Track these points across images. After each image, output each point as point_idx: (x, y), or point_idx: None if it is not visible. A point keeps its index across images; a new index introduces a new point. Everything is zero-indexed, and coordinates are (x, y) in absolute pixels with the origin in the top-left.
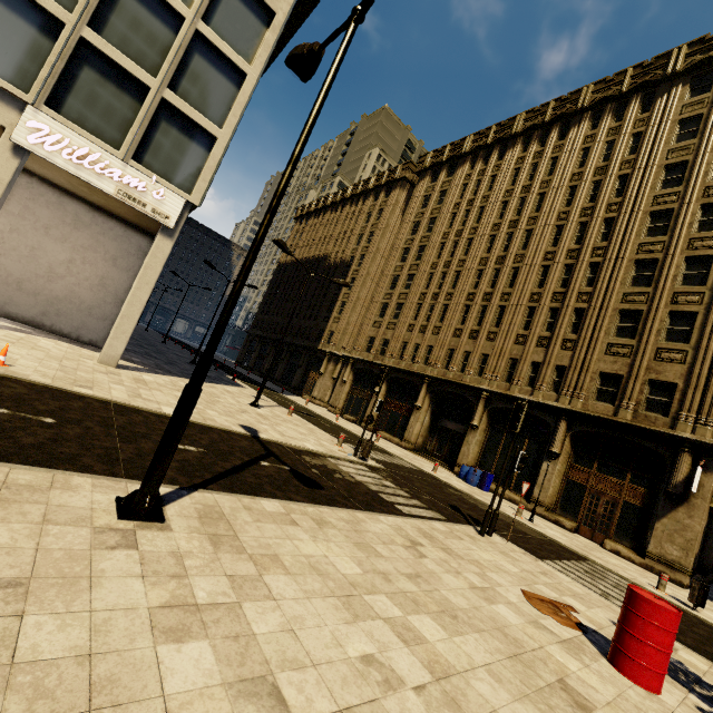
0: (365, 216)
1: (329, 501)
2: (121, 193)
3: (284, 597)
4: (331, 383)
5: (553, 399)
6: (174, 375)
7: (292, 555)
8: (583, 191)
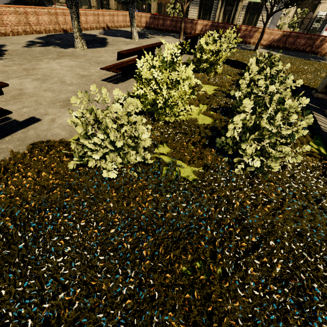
0: None
1: None
2: None
3: None
4: None
5: None
6: None
7: None
8: None
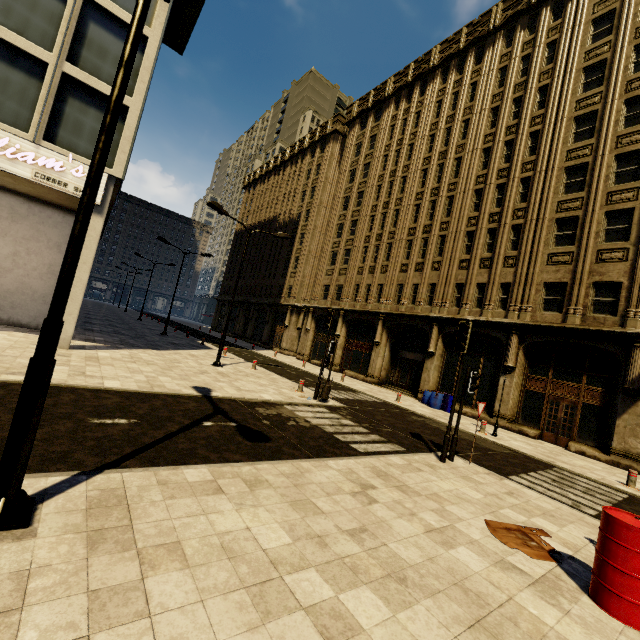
0: (306, 174)
1: (273, 454)
2: (39, 176)
3: (166, 608)
4: (297, 334)
5: (502, 316)
6: (136, 348)
7: (201, 537)
8: (505, 109)
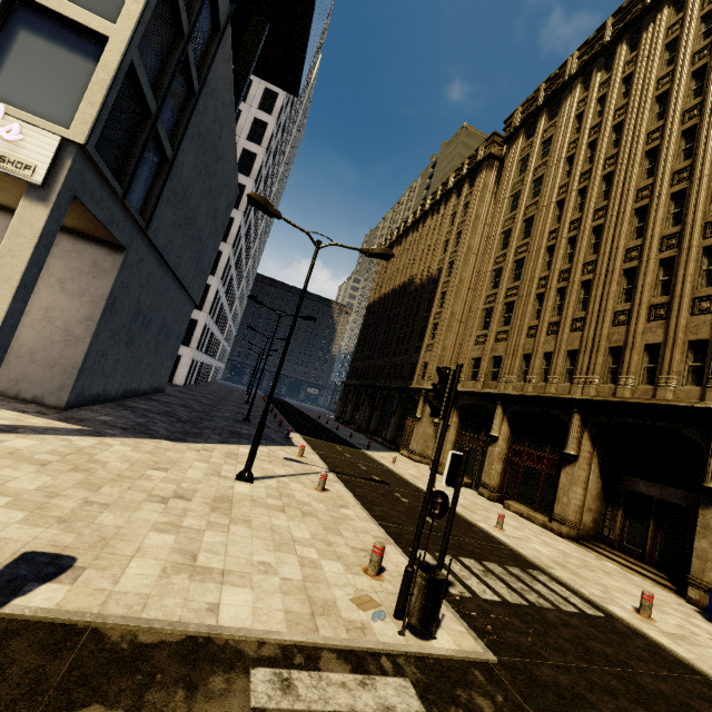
0: (449, 219)
1: None
2: None
3: None
4: (432, 431)
5: None
6: (136, 436)
7: None
8: None
